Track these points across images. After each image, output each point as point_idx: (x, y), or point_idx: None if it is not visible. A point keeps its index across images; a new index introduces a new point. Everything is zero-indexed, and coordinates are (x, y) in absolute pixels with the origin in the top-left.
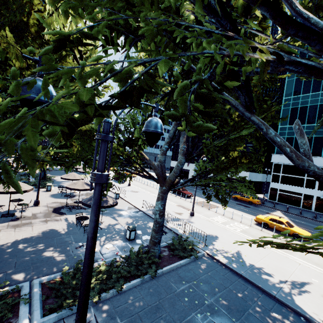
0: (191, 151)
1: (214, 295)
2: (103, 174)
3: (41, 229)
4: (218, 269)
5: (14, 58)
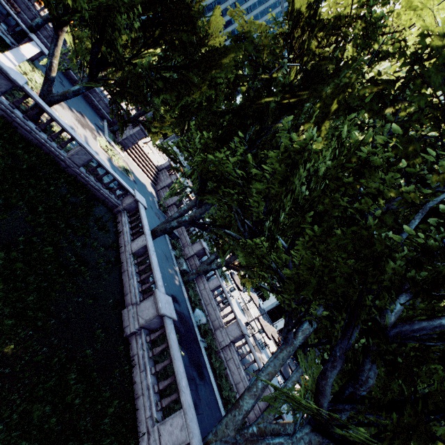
0: None
1: None
2: None
3: None
4: None
5: None
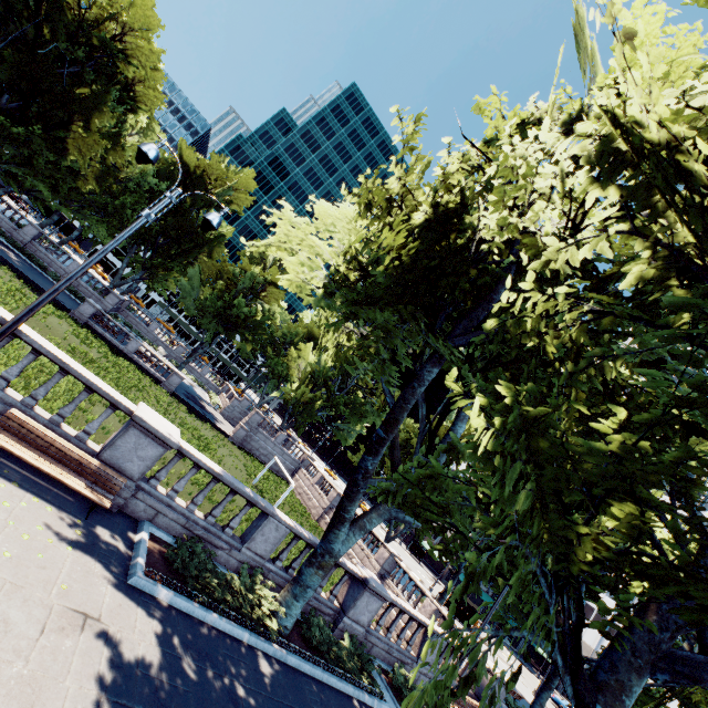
0: None
1: None
2: None
3: None
4: None
5: None
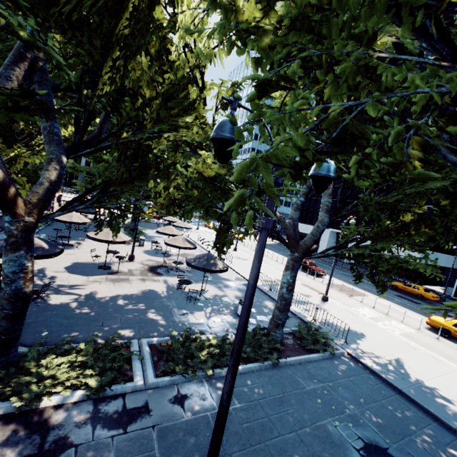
0: (339, 207)
1: (359, 405)
2: (272, 220)
3: (139, 288)
4: (365, 376)
5: (143, 87)
